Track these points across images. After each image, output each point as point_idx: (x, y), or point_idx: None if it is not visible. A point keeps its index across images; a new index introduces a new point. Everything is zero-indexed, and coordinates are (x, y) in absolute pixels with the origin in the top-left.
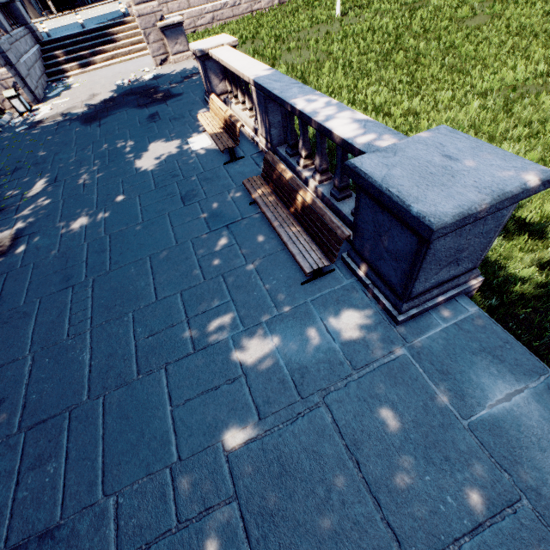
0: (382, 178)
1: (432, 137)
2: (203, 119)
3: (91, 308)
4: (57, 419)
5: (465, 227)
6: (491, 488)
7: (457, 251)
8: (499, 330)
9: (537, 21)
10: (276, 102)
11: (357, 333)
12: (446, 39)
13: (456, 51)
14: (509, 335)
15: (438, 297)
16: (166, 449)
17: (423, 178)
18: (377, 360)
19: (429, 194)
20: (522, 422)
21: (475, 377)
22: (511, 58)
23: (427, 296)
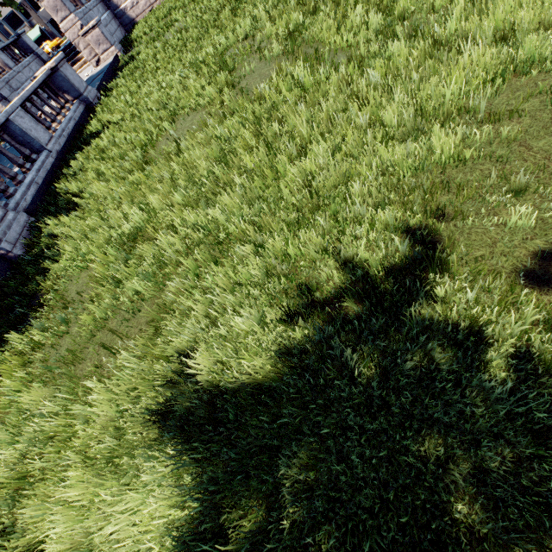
0: None
1: None
2: None
3: None
4: None
5: None
6: None
7: None
8: None
9: None
10: (9, 130)
11: None
12: None
13: None
14: None
15: None
16: None
17: None
18: None
19: None
20: None
21: None
22: None
23: None
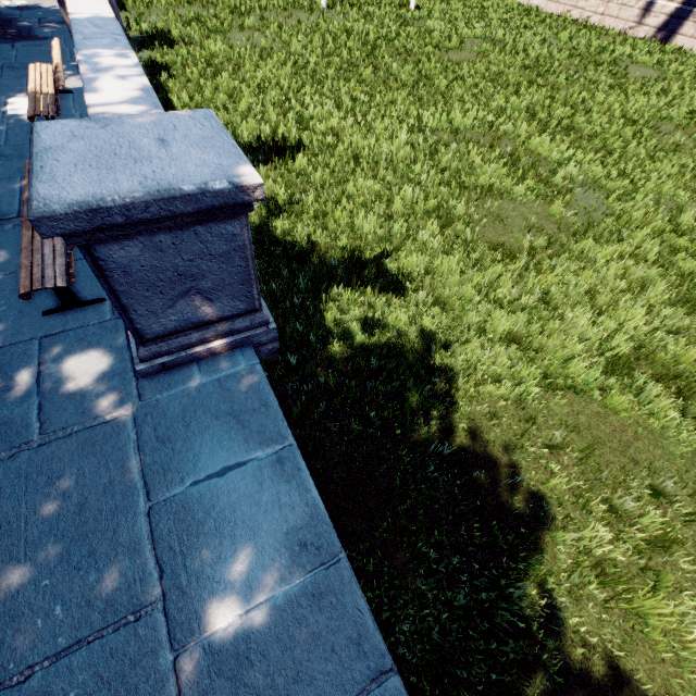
0: (46, 148)
1: (177, 118)
2: (34, 71)
3: None
4: None
5: (158, 237)
6: (126, 590)
7: (183, 276)
8: (265, 390)
9: (514, 71)
10: None
11: (79, 384)
12: (424, 66)
13: (430, 83)
14: (272, 396)
15: (207, 344)
16: None
17: (97, 157)
18: (84, 422)
19: (76, 176)
20: (220, 502)
21: (199, 447)
22: (473, 102)
23: (182, 341)
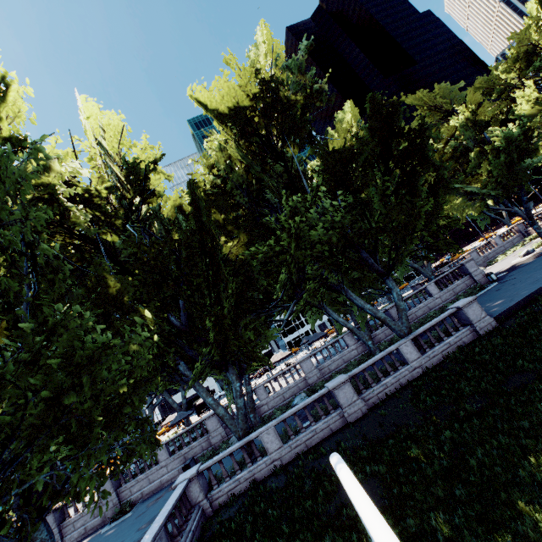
0: None
1: None
2: None
3: (541, 262)
4: (523, 272)
5: None
6: None
7: None
8: None
9: None
10: None
11: None
12: None
13: None
14: None
15: None
16: (529, 273)
17: None
18: None
19: None
20: None
21: None
22: None
23: None
